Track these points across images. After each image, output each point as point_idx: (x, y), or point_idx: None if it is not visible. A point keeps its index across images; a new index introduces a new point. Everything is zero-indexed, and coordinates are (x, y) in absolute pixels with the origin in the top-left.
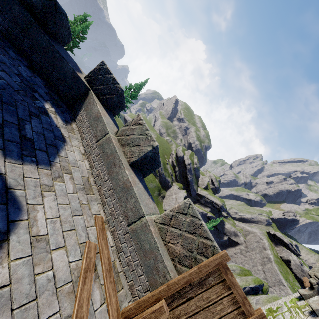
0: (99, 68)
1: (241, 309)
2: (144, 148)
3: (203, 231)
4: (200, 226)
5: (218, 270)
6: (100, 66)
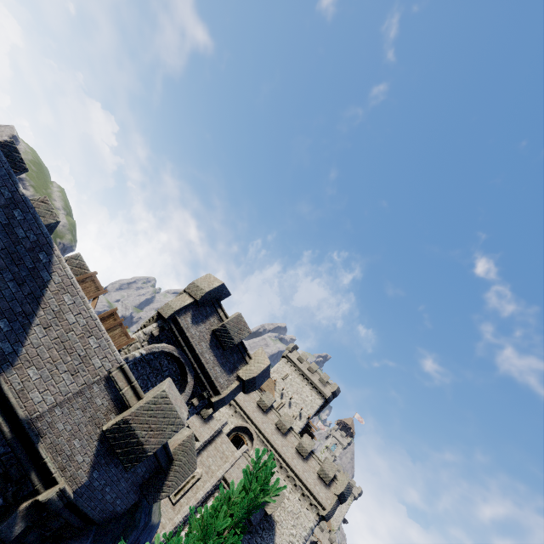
0: (8, 144)
1: (99, 289)
2: (49, 220)
3: (85, 267)
4: (84, 265)
5: (91, 277)
6: (10, 143)
